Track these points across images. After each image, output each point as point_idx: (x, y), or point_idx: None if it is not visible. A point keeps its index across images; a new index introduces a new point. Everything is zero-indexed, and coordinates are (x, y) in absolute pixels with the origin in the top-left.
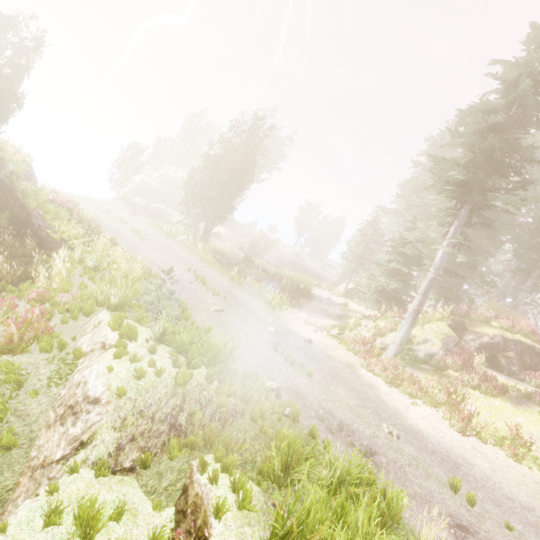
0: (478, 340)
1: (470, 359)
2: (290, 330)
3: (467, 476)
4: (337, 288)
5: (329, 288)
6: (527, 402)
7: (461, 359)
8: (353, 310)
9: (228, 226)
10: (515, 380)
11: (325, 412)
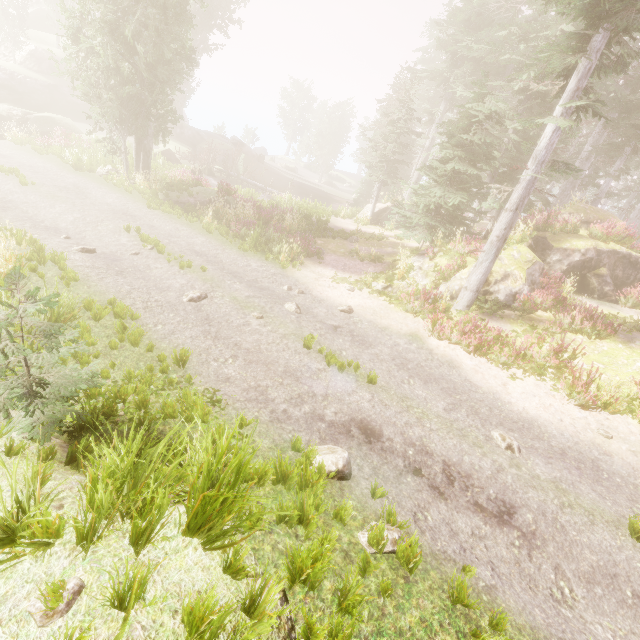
0: (567, 260)
1: (557, 288)
2: (317, 298)
3: (613, 477)
4: (360, 212)
5: (349, 214)
6: (638, 335)
7: (551, 292)
8: (392, 244)
9: (181, 138)
10: (608, 304)
11: (416, 450)
